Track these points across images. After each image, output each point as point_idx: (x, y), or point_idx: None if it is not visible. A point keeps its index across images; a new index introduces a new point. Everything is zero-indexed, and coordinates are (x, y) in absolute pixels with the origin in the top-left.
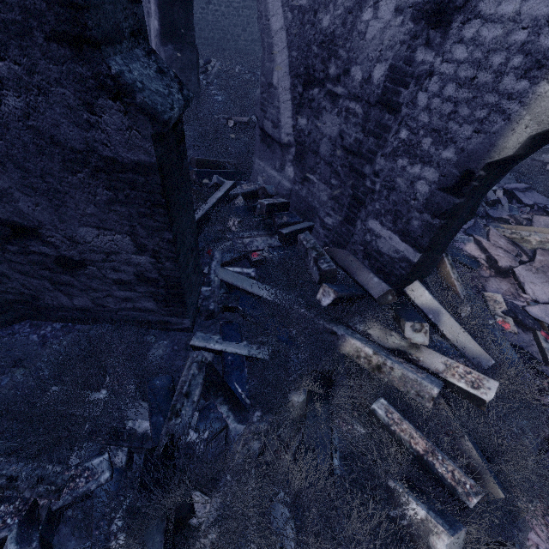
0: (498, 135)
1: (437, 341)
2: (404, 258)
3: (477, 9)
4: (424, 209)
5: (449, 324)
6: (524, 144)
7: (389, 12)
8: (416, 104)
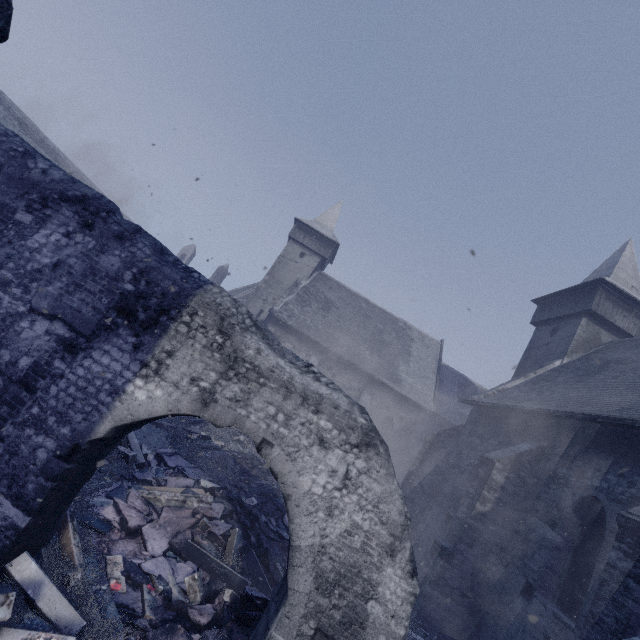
0: (96, 424)
1: (30, 620)
2: (12, 525)
3: (92, 354)
4: (40, 473)
5: (50, 595)
6: (110, 431)
7: (42, 330)
8: (49, 391)
